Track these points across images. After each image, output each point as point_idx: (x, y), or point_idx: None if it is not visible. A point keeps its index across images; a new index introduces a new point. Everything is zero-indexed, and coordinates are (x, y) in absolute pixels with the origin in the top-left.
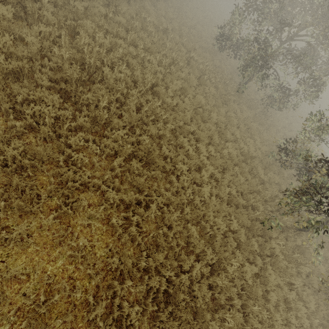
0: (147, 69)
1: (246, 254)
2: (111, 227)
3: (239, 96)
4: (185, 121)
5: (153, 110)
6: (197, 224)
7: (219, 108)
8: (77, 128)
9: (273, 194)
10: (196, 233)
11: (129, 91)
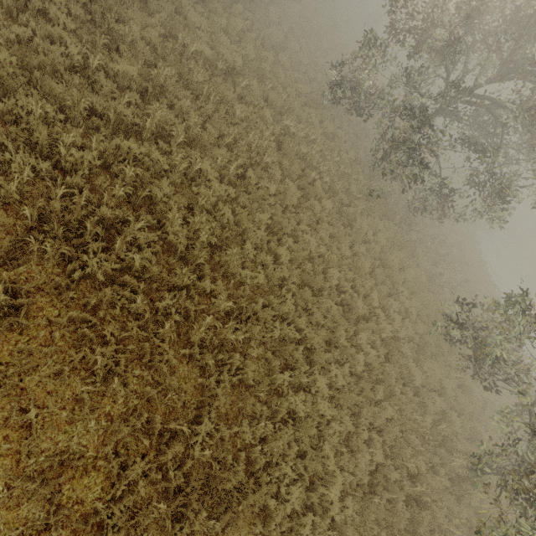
0: (196, 198)
1: None
2: None
3: (368, 197)
4: (283, 313)
5: (217, 330)
6: None
7: (340, 241)
8: (14, 487)
9: (435, 415)
10: None
11: (156, 303)
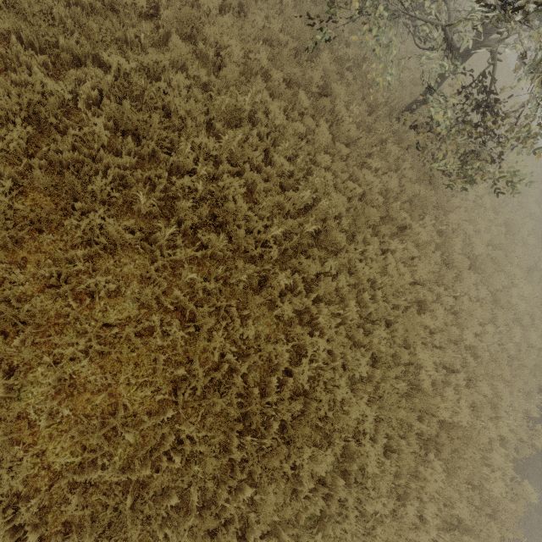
0: None
1: (283, 103)
2: (11, 1)
3: None
4: None
5: None
6: (195, 56)
7: None
8: None
9: (359, 55)
10: (180, 43)
11: None
